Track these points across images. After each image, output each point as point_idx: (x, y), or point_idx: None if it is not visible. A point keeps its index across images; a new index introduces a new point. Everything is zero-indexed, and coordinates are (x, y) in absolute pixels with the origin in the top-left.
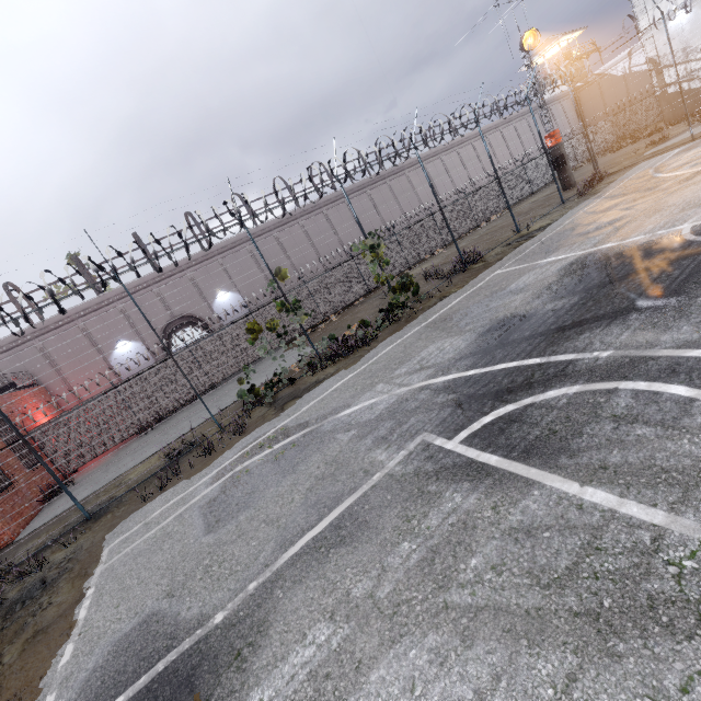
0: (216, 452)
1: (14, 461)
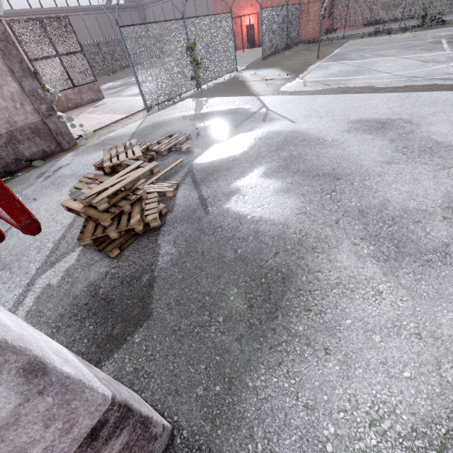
0: (390, 34)
1: (327, 9)
